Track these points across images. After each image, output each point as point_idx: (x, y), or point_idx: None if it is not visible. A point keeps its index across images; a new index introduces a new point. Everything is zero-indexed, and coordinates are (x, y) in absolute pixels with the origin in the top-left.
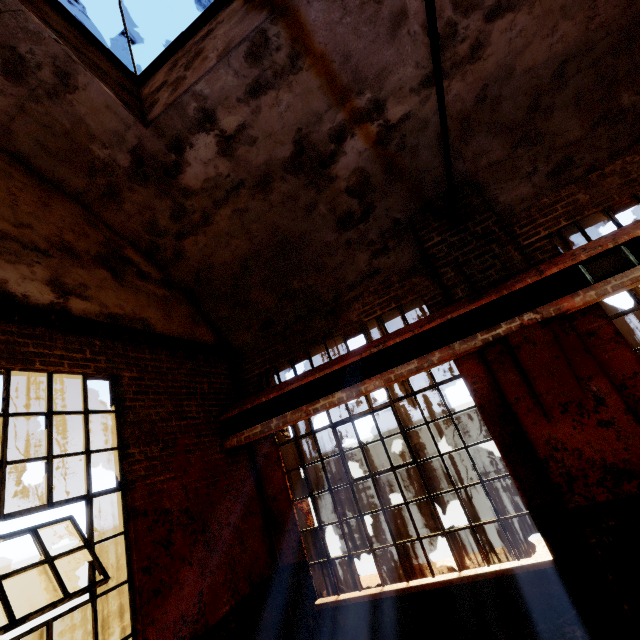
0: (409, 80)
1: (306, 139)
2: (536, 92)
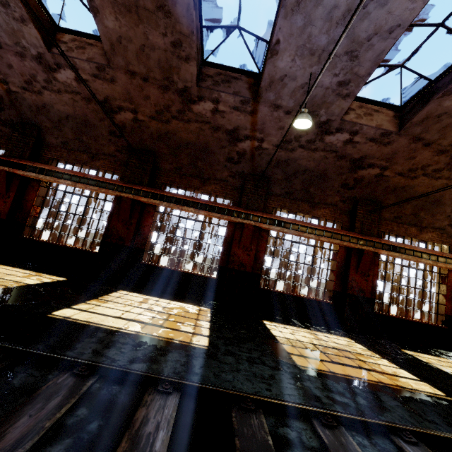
0: (17, 83)
1: None
2: (61, 117)
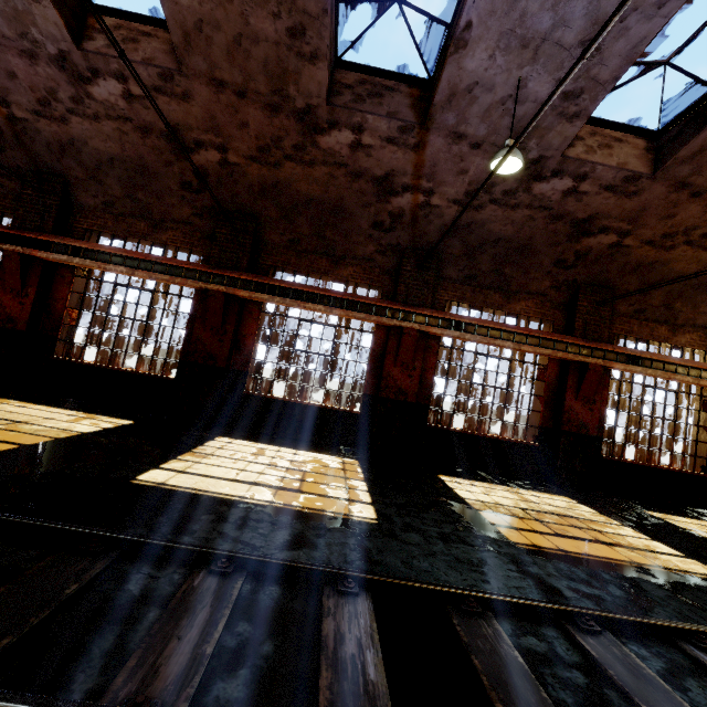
0: (26, 105)
1: None
2: (100, 161)
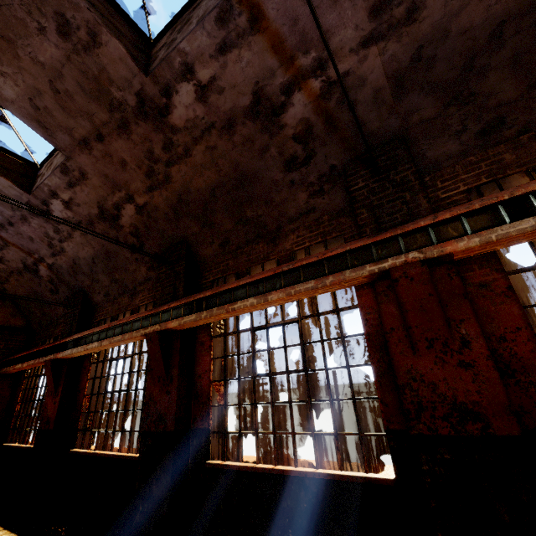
0: (47, 253)
1: (26, 263)
2: (90, 265)
